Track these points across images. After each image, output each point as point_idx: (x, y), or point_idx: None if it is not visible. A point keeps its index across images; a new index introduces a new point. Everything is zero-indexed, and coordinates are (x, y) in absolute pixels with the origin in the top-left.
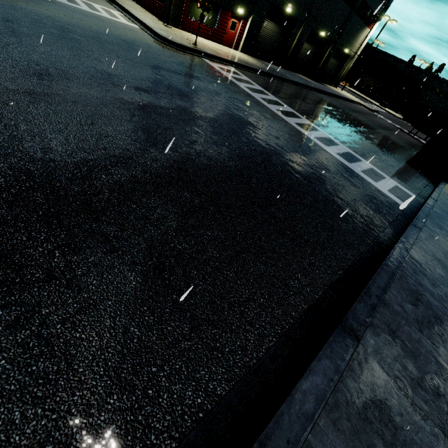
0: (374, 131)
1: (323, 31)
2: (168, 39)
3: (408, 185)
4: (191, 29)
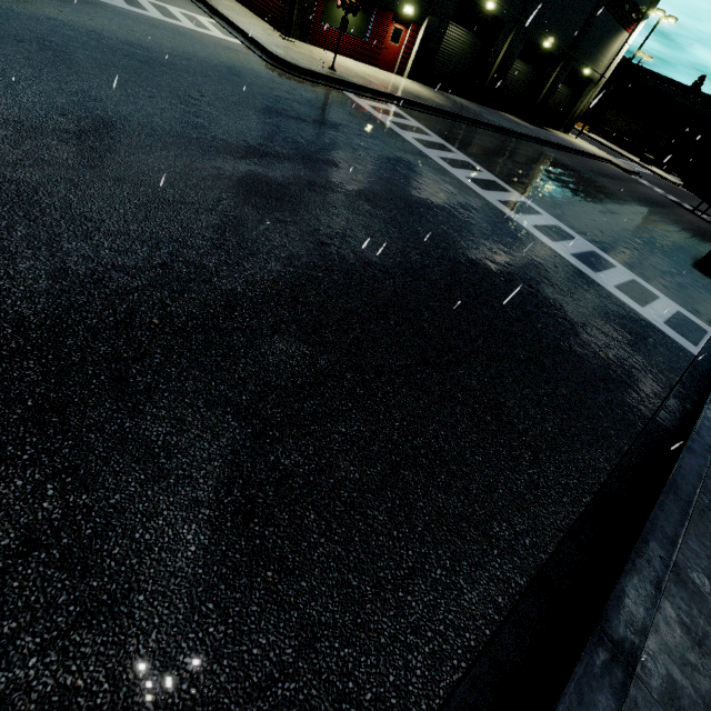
0: (634, 209)
1: (548, 40)
2: (287, 61)
3: (699, 309)
4: (327, 43)
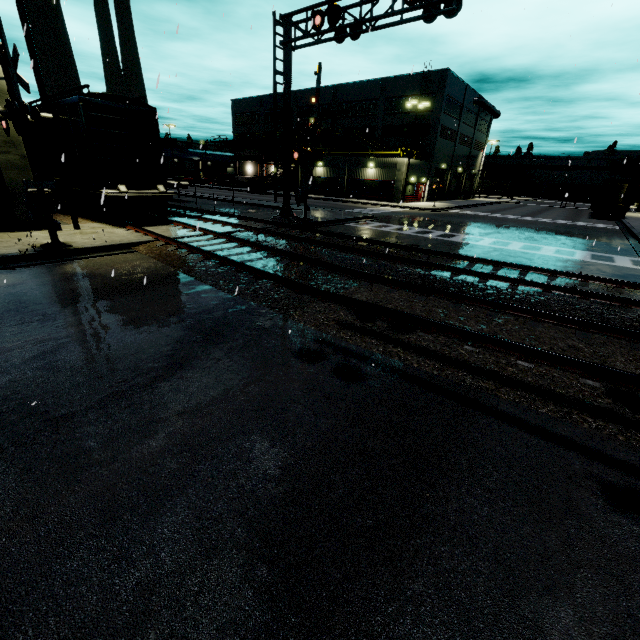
0: (548, 212)
1: (459, 168)
2: (431, 209)
3: (608, 224)
4: (405, 201)
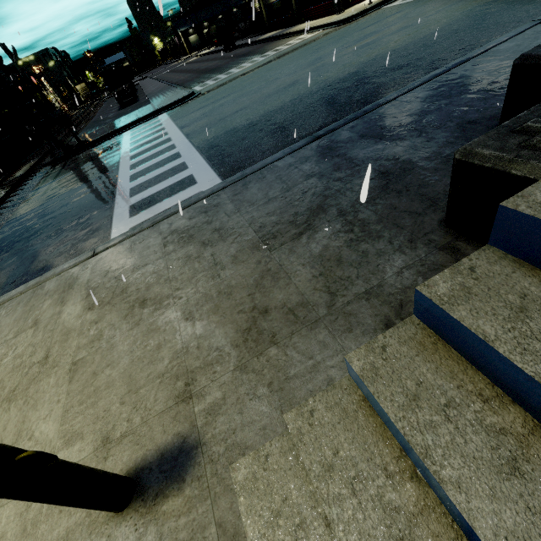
0: None
1: None
2: (347, 18)
3: None
4: None
